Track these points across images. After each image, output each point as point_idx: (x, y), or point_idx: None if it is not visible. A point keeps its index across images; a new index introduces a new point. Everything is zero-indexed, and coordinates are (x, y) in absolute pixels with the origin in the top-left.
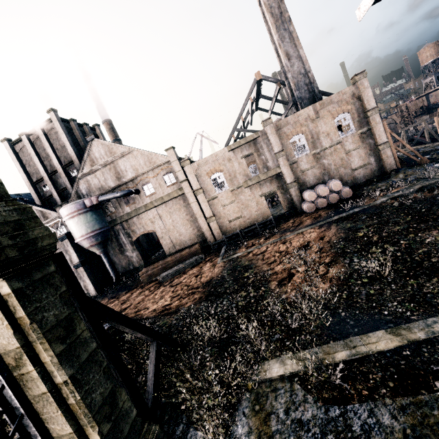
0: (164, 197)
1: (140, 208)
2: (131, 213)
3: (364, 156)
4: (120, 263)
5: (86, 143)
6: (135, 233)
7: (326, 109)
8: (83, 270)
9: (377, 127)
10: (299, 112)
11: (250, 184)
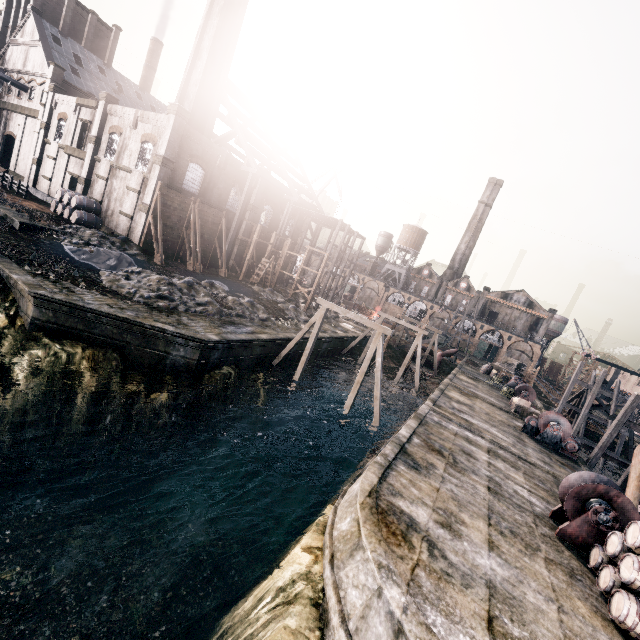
0: (32, 110)
1: (19, 107)
2: (14, 106)
3: (134, 206)
4: None
5: (77, 29)
6: (9, 129)
7: (145, 126)
8: None
9: (152, 181)
10: (127, 108)
11: (67, 152)
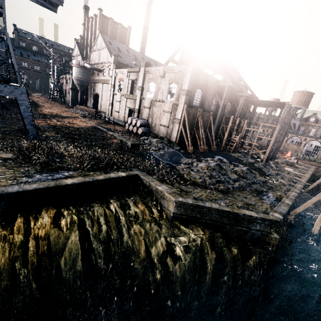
0: (105, 80)
1: (99, 80)
2: (97, 80)
3: (169, 120)
4: (89, 101)
5: (114, 35)
6: (95, 91)
7: (169, 74)
8: (71, 92)
9: (180, 105)
10: (157, 67)
11: (126, 97)
